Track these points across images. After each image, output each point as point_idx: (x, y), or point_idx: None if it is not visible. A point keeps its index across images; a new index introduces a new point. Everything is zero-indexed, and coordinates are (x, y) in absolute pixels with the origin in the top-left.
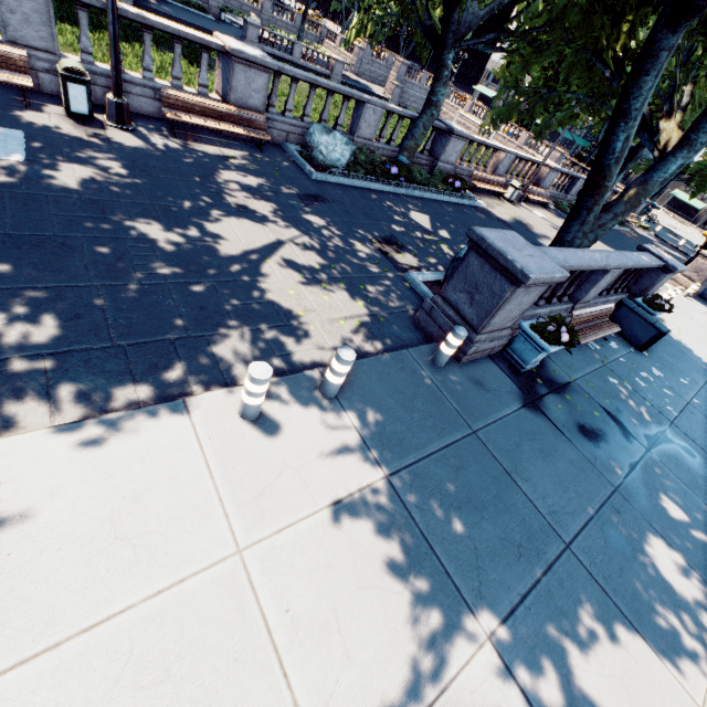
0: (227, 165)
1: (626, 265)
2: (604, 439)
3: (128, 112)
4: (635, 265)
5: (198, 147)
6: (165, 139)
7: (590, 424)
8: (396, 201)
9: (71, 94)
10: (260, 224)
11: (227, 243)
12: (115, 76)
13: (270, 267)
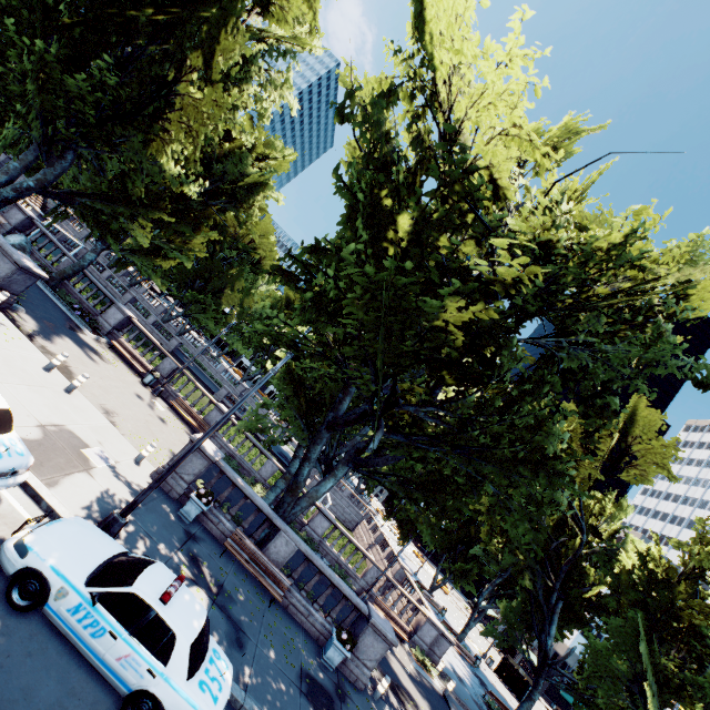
0: None
1: None
2: None
3: None
4: None
5: None
6: None
7: None
8: None
9: None
10: None
11: None
12: None
13: None
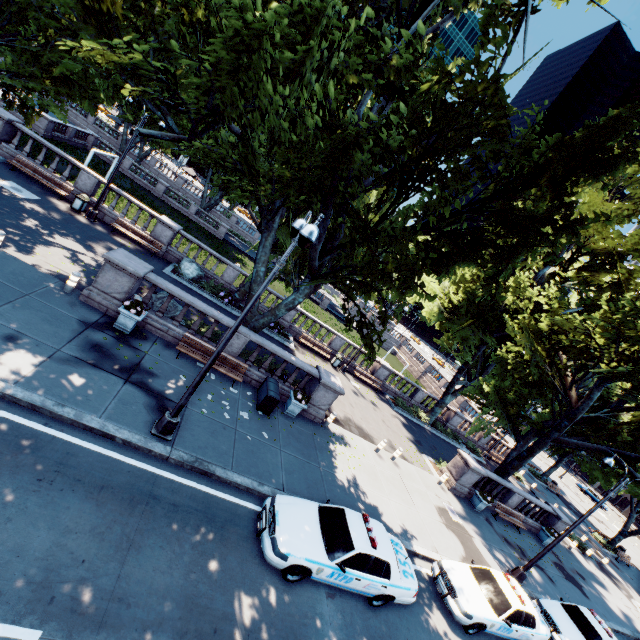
0: (117, 244)
1: (249, 336)
2: (104, 356)
3: (95, 216)
4: (264, 345)
5: (115, 237)
6: (103, 229)
7: (109, 351)
8: (207, 302)
9: (76, 202)
10: (87, 249)
11: (55, 239)
12: (97, 204)
13: (58, 249)
